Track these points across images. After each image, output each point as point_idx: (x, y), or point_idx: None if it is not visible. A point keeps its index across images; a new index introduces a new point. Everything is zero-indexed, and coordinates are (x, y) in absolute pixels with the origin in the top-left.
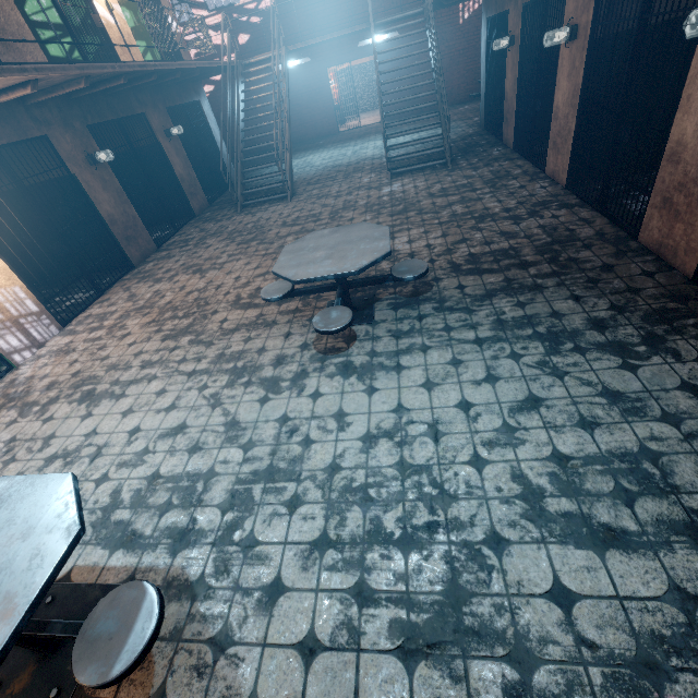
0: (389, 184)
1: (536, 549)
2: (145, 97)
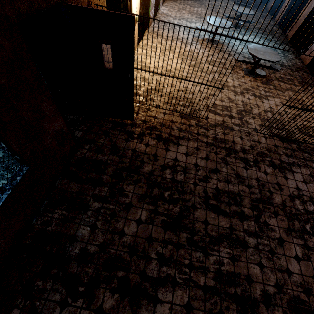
0: None
1: None
2: None
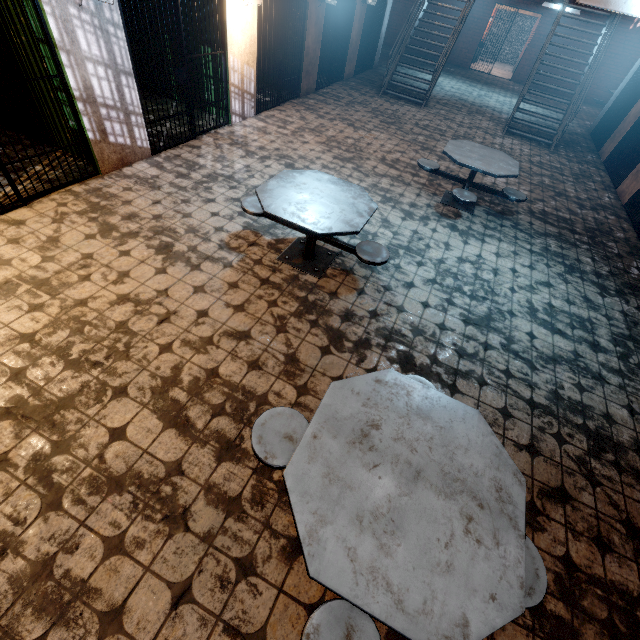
0: (502, 138)
1: (527, 322)
2: None
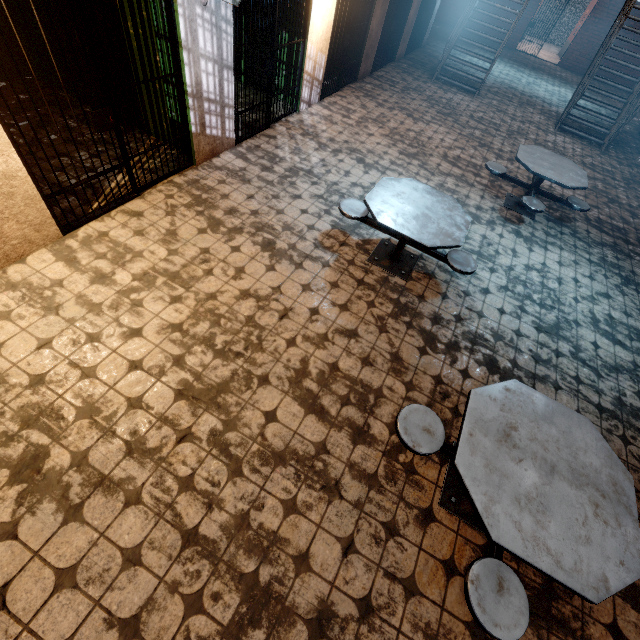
0: (554, 135)
1: (591, 332)
2: None
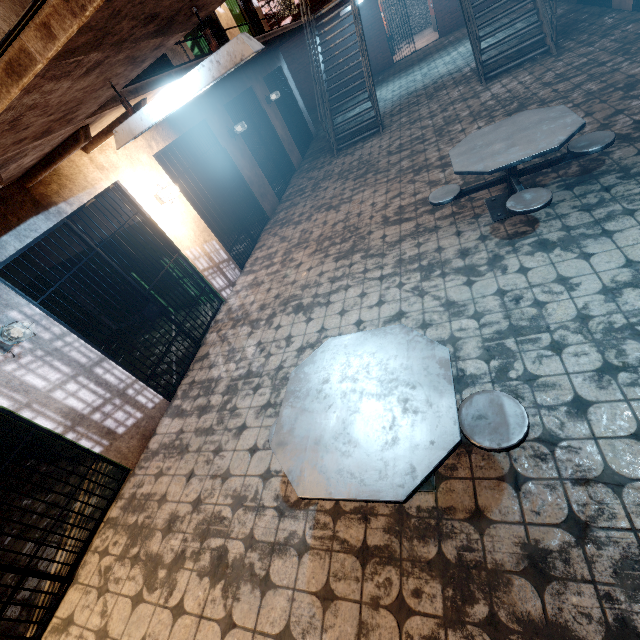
0: (487, 90)
1: None
2: (249, 72)
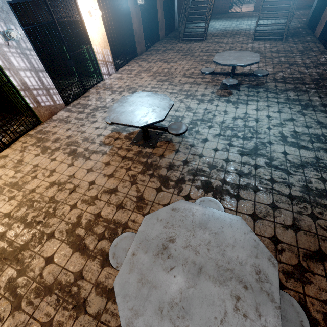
0: (252, 43)
1: (281, 145)
2: None
